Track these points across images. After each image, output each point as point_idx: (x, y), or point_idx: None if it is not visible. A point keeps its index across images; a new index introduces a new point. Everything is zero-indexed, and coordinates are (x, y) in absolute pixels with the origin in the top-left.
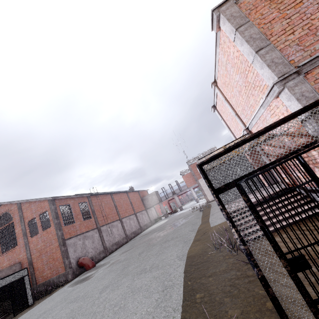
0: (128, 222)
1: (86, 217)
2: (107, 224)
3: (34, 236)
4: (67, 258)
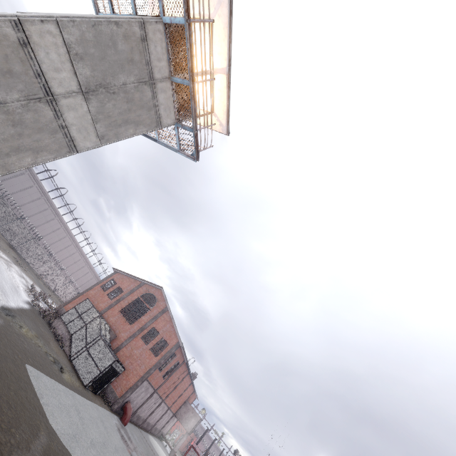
0: (160, 409)
1: (166, 375)
2: (158, 394)
3: (143, 341)
4: (131, 393)
